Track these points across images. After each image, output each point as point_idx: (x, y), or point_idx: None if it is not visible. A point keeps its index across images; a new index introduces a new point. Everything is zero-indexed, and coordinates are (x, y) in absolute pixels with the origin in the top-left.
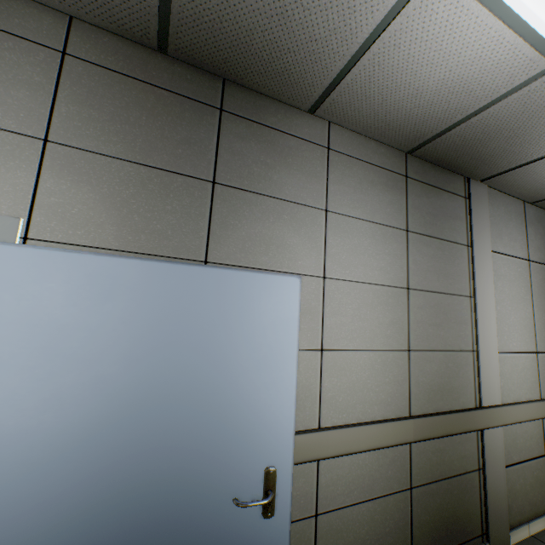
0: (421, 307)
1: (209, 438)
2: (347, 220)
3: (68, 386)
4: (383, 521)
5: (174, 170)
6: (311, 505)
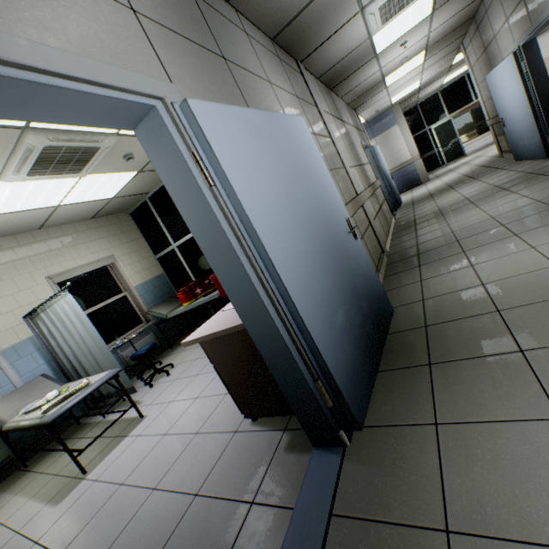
0: (323, 145)
1: (327, 210)
2: (279, 90)
3: (279, 193)
4: None
5: (204, 47)
6: None
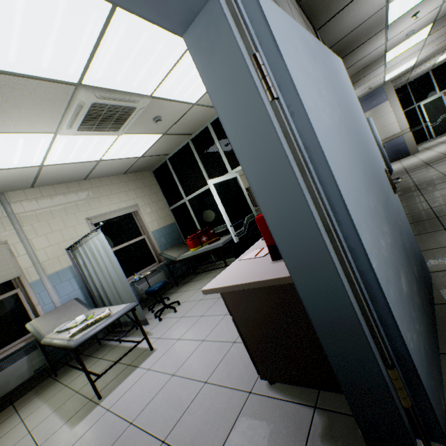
0: None
1: (372, 156)
2: None
3: (337, 124)
4: None
5: None
6: None
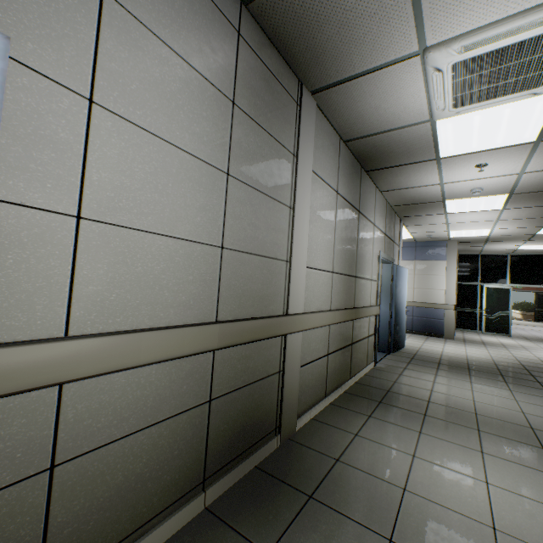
0: (242, 202)
1: None
2: (145, 34)
3: None
4: (172, 445)
5: None
6: (41, 456)
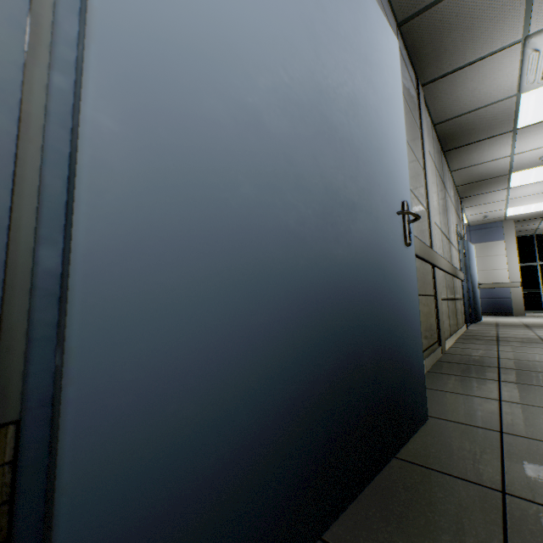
0: (410, 160)
1: (374, 147)
2: None
3: None
4: None
5: None
6: None
